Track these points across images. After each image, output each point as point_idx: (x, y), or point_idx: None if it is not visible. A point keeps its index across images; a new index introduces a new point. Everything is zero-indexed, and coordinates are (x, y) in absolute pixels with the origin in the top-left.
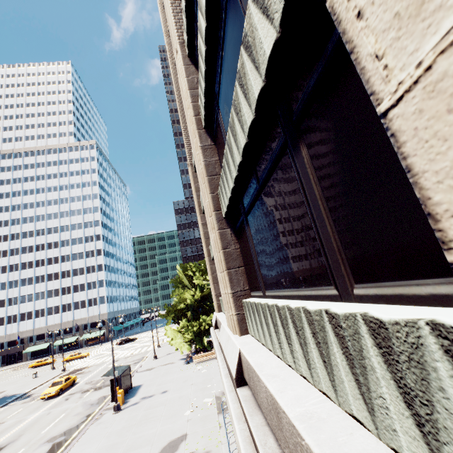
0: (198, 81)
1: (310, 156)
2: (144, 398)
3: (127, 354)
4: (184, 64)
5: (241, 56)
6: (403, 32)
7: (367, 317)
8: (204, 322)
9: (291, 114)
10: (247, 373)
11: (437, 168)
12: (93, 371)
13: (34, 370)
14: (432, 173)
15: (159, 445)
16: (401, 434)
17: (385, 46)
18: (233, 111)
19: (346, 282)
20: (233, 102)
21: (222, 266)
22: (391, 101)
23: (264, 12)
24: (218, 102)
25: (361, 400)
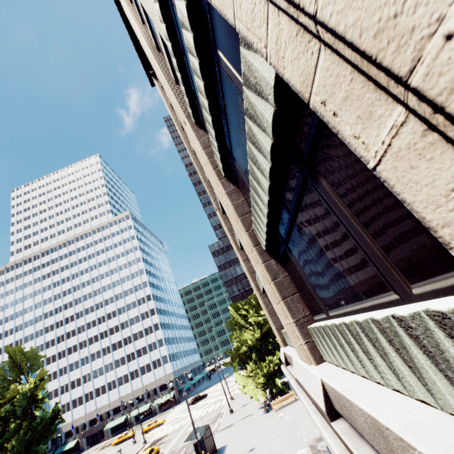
0: (209, 140)
1: (330, 185)
2: None
3: (201, 414)
4: (194, 131)
5: (247, 123)
6: (366, 126)
7: (429, 312)
8: (271, 361)
9: (303, 155)
10: (336, 402)
11: (420, 200)
12: (173, 439)
13: (117, 447)
14: (418, 203)
15: None
16: None
17: (358, 132)
18: (251, 162)
19: (402, 285)
20: (248, 156)
21: (277, 297)
22: (374, 162)
23: (258, 95)
24: (232, 154)
25: None
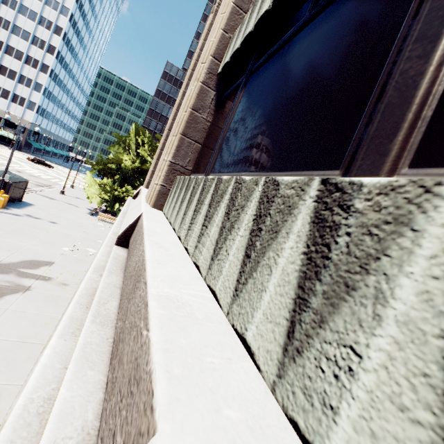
0: None
1: None
2: (29, 216)
3: (34, 173)
4: None
5: None
6: None
7: None
8: (127, 192)
9: None
10: (134, 236)
11: None
12: None
13: None
14: None
15: (21, 257)
16: (348, 426)
17: None
18: None
19: (383, 164)
20: None
21: (179, 129)
22: None
23: None
24: None
25: (282, 327)
